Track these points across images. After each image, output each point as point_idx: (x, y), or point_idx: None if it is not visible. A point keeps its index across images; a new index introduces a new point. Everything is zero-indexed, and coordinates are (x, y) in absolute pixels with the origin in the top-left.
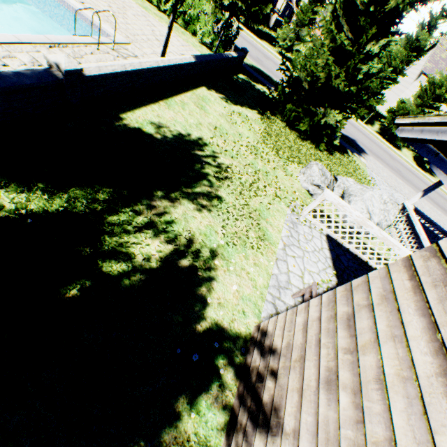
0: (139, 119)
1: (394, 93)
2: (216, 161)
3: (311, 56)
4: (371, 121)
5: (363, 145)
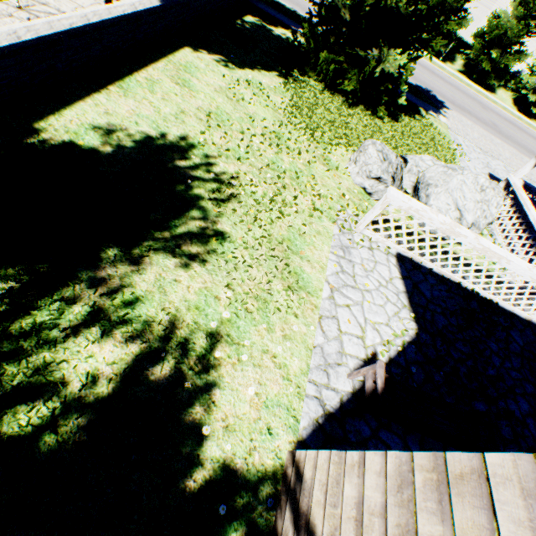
0: (71, 124)
1: (483, 6)
2: (213, 172)
3: None
4: (451, 55)
5: (442, 96)
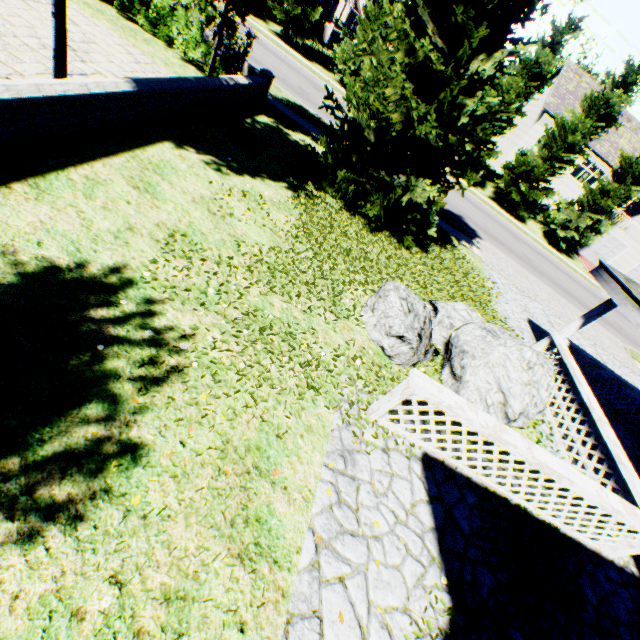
0: None
1: (510, 141)
2: (153, 326)
3: (375, 81)
4: (482, 181)
5: (474, 223)
